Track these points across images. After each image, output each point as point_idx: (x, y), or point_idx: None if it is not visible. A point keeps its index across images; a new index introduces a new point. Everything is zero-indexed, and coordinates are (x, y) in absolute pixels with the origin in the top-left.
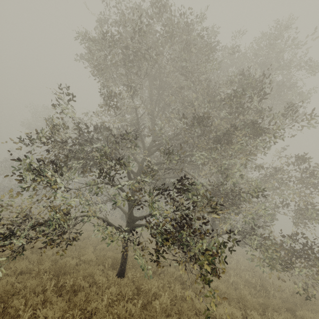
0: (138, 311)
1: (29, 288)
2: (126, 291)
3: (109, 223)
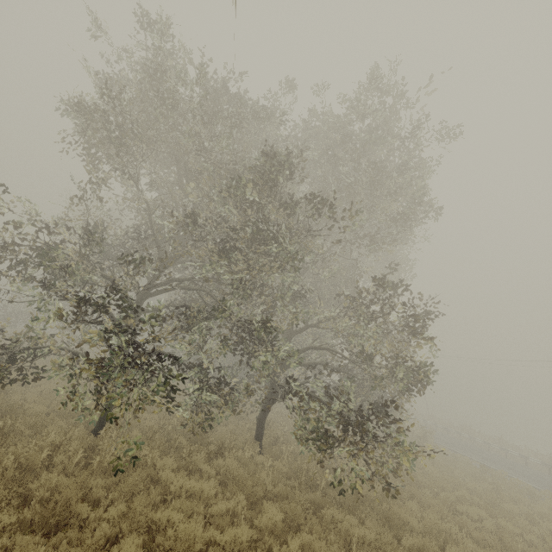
0: (64, 464)
1: None
2: (63, 441)
3: None
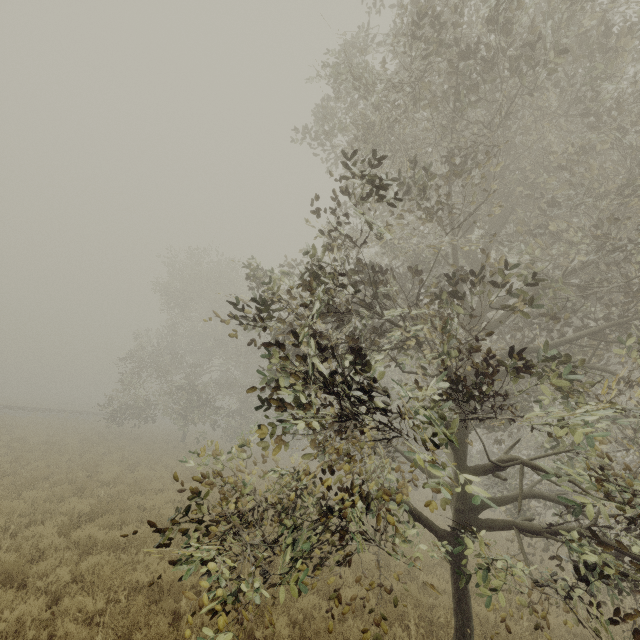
0: None
1: None
2: None
3: (419, 515)
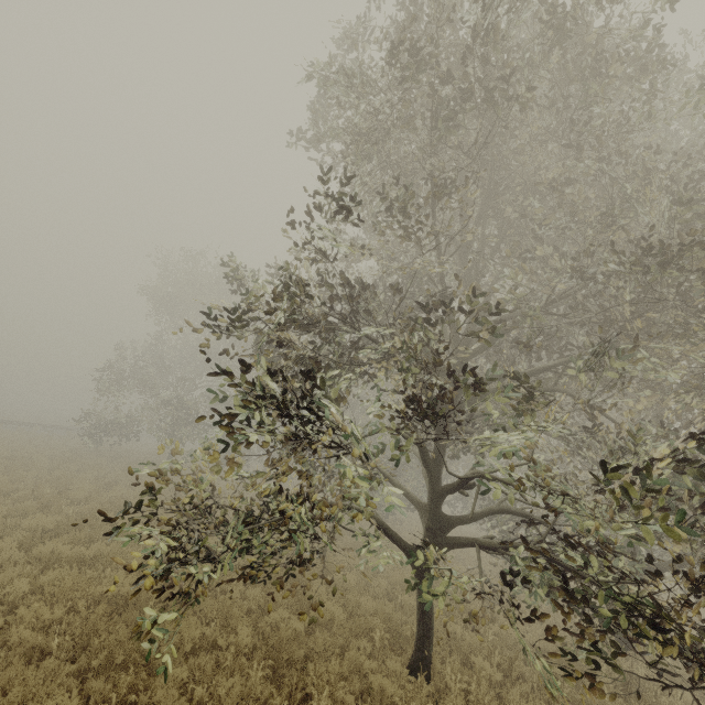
0: None
1: (222, 703)
2: None
3: (388, 532)
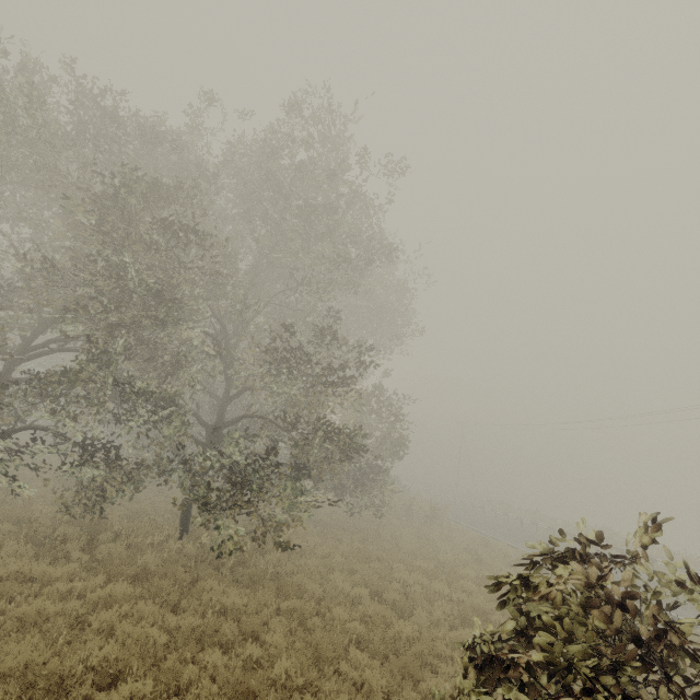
0: None
1: None
2: None
3: None
